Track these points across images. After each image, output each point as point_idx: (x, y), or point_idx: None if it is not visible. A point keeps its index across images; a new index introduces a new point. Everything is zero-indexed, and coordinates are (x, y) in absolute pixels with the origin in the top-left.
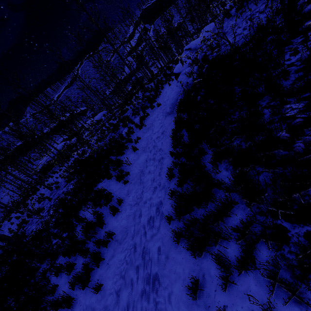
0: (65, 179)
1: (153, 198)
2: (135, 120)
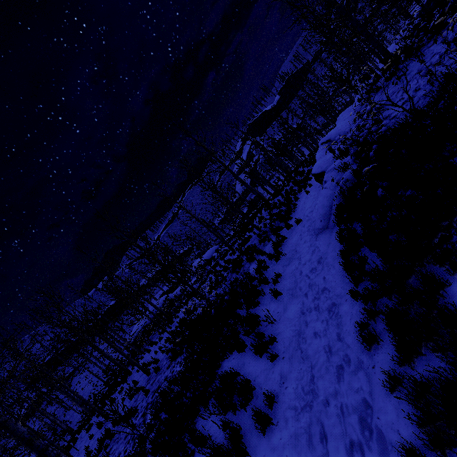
0: (168, 353)
1: (342, 392)
2: (265, 249)
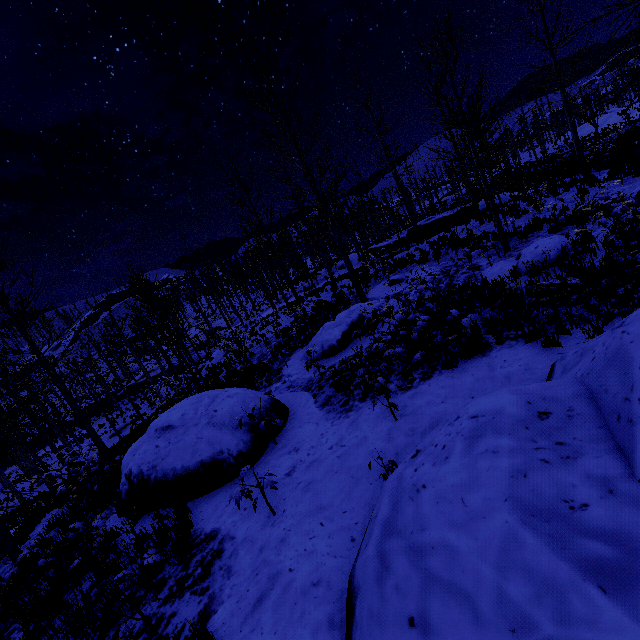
0: None
1: None
2: None
